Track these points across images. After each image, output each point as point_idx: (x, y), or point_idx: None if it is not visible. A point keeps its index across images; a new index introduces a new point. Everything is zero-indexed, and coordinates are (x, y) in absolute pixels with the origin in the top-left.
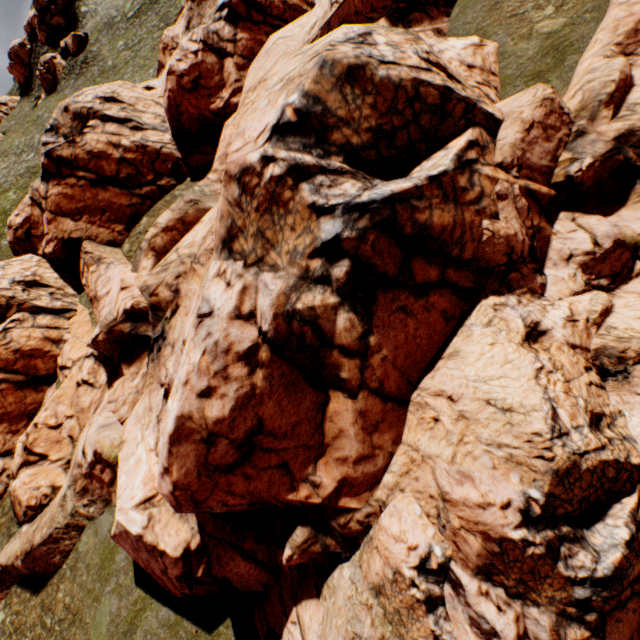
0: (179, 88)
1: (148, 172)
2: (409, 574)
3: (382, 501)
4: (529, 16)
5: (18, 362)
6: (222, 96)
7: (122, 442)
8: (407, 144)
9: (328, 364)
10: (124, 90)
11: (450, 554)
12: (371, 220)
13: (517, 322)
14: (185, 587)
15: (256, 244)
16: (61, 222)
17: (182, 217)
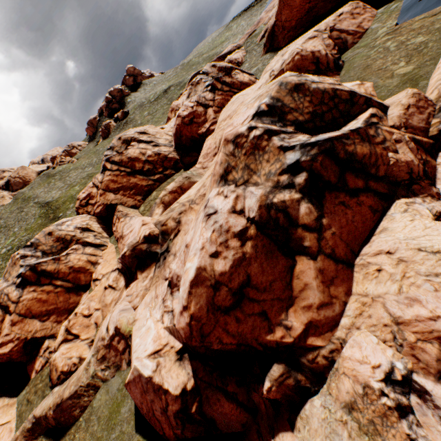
0: (182, 123)
1: (159, 167)
2: (377, 386)
3: (342, 339)
4: (389, 68)
5: (70, 274)
6: (205, 126)
7: (135, 320)
8: (331, 119)
9: (294, 238)
10: (150, 129)
11: (411, 367)
12: (319, 149)
13: (425, 211)
14: (179, 426)
15: (243, 173)
16: (107, 195)
17: (181, 185)
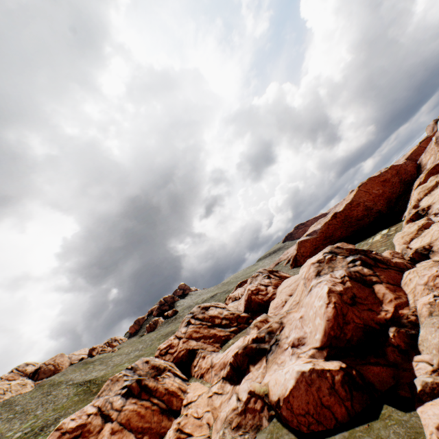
0: (252, 293)
1: (234, 322)
2: (432, 299)
3: (413, 306)
4: None
5: (165, 395)
6: (267, 296)
7: (266, 382)
8: None
9: (367, 280)
10: (220, 303)
11: (438, 291)
12: (360, 254)
13: None
14: (347, 395)
15: (328, 269)
16: (190, 341)
17: (265, 318)
